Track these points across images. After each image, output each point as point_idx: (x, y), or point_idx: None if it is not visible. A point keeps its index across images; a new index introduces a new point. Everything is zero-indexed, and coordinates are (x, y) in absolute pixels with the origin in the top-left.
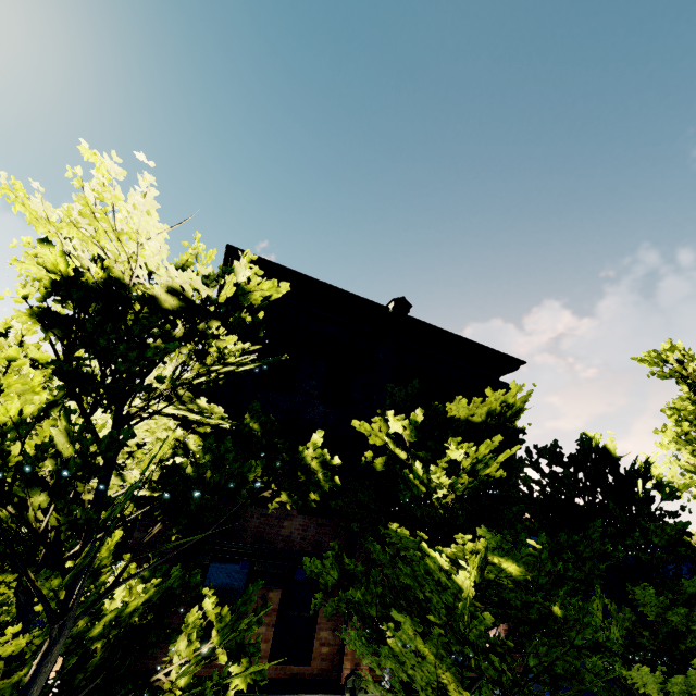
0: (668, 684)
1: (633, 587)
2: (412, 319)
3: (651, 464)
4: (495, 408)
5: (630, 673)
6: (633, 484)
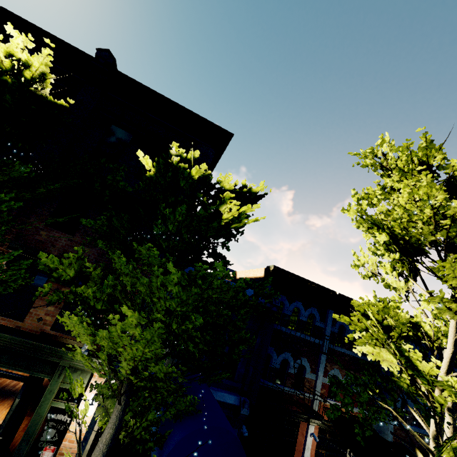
0: (97, 337)
1: (113, 255)
2: (118, 72)
3: (247, 190)
4: (0, 59)
5: (64, 320)
6: (177, 180)
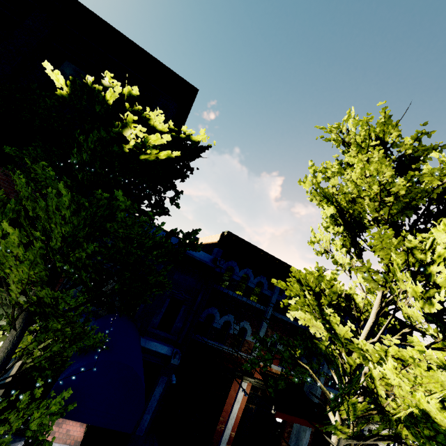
0: None
1: (14, 176)
2: (75, 1)
3: (186, 136)
4: None
5: None
6: None
